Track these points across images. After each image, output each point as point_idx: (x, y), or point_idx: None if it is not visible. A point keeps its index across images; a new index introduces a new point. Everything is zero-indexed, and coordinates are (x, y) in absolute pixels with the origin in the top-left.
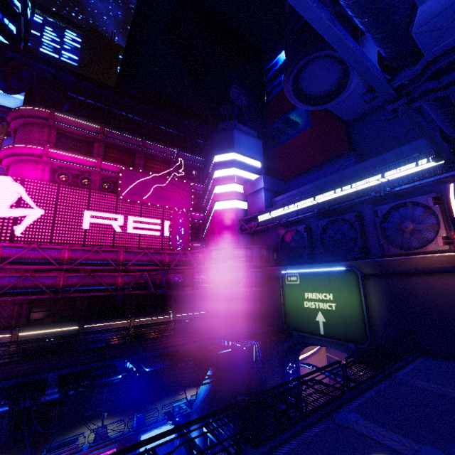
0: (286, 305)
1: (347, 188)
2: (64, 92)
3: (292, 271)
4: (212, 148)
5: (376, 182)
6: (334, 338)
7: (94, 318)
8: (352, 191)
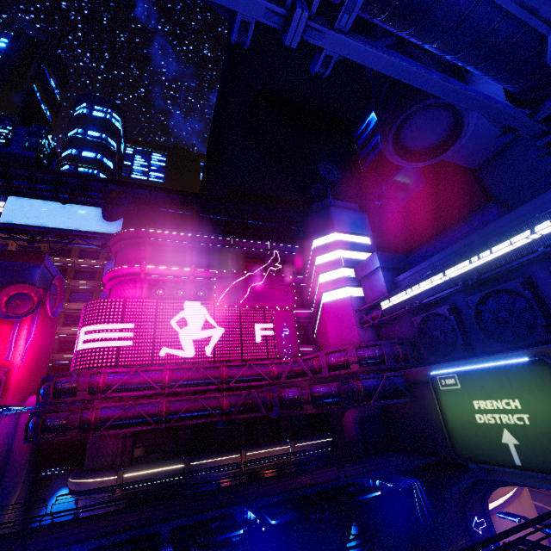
0: (448, 421)
1: (498, 248)
2: (156, 209)
3: (445, 371)
4: (308, 233)
5: (541, 233)
6: (542, 472)
7: (199, 452)
8: (508, 251)
